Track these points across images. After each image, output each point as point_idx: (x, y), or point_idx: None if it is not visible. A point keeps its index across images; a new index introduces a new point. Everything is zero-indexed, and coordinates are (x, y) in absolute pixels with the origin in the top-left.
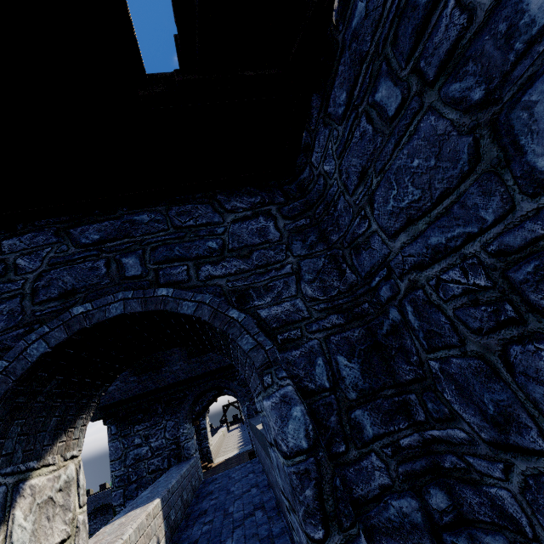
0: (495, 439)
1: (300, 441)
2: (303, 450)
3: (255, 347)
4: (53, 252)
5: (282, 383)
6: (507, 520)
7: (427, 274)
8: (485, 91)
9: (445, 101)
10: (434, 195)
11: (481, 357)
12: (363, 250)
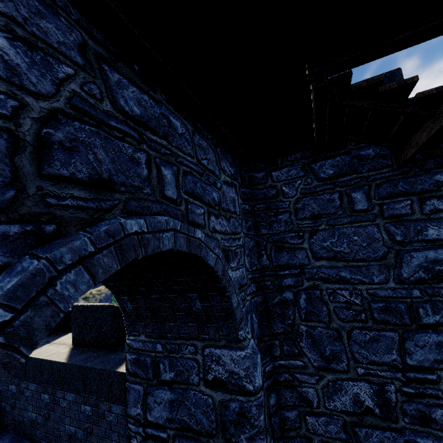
0: (322, 365)
1: (260, 381)
2: (261, 387)
3: (237, 305)
4: (78, 83)
5: (249, 337)
6: (305, 402)
7: (329, 286)
8: (402, 240)
9: (385, 229)
10: (356, 257)
11: (337, 330)
12: (286, 251)
